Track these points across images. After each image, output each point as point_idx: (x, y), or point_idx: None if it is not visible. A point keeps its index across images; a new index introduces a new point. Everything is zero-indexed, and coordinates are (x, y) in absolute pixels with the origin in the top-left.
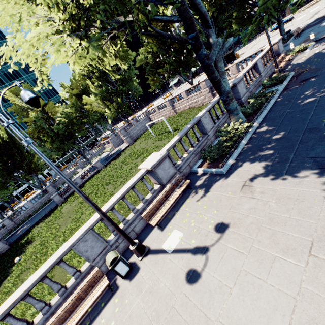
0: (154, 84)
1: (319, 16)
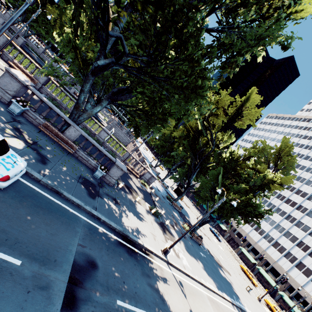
0: (151, 139)
1: None
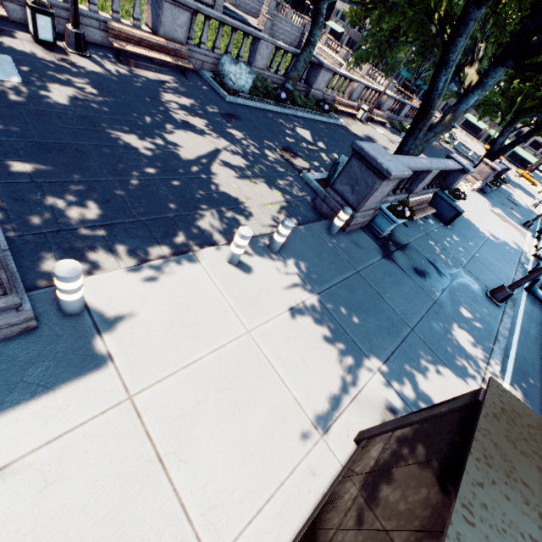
0: (354, 10)
1: (464, 144)
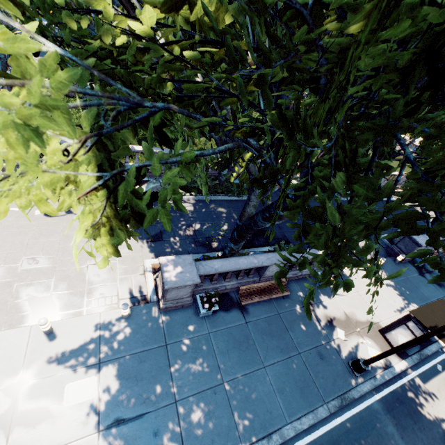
0: None
1: None
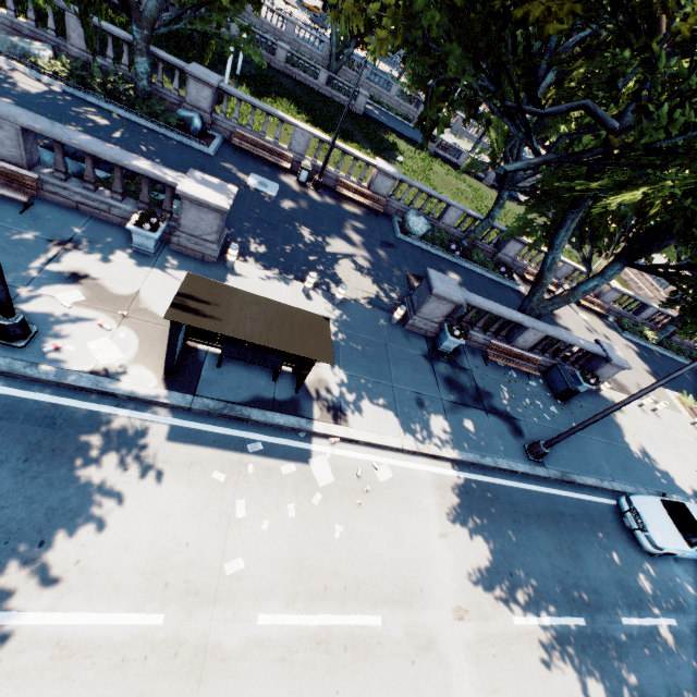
0: None
1: None
